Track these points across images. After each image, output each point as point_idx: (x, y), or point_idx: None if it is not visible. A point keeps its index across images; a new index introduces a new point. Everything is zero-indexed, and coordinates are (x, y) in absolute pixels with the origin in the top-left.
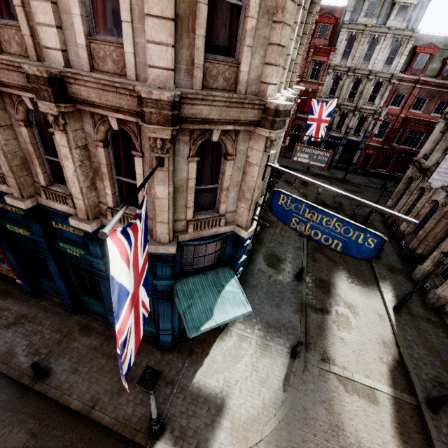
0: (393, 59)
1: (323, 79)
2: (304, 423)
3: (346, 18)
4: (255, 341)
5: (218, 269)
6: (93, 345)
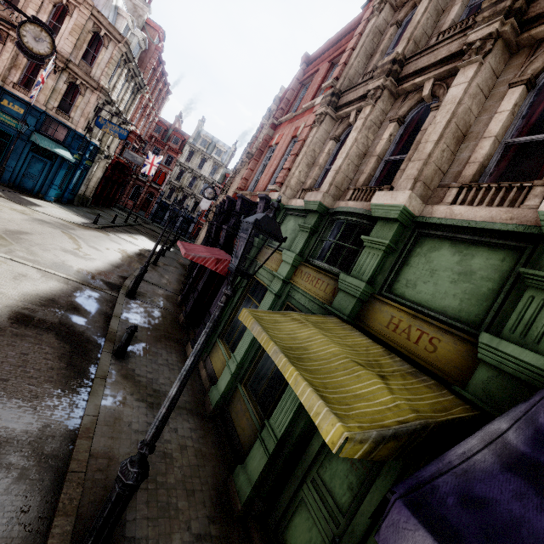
0: (214, 174)
1: (173, 167)
2: (90, 230)
3: (190, 141)
4: (70, 212)
5: (60, 145)
6: None
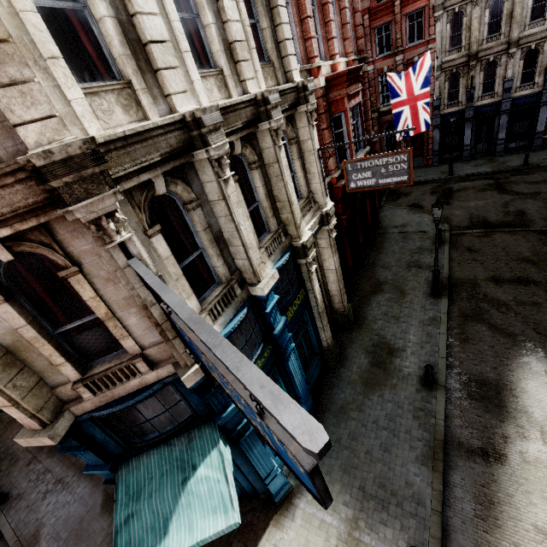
0: None
1: (431, 32)
2: None
3: None
4: (336, 532)
5: (192, 431)
6: (111, 528)
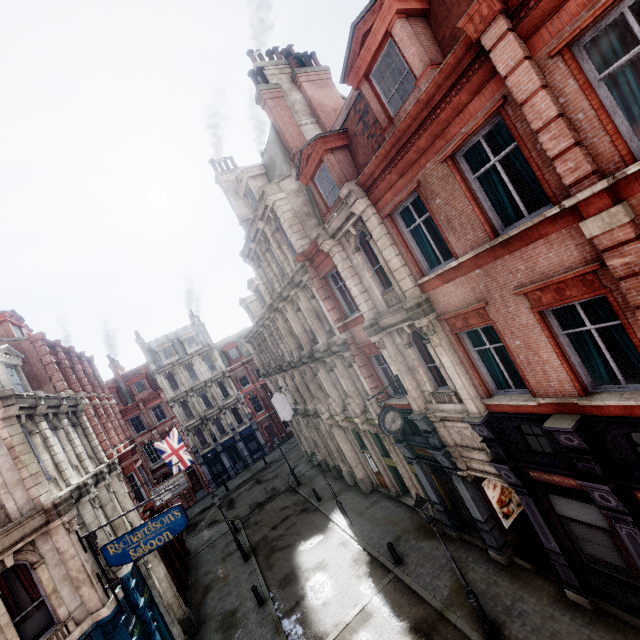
0: (214, 365)
1: (172, 413)
2: None
3: (153, 368)
4: None
5: None
6: None
